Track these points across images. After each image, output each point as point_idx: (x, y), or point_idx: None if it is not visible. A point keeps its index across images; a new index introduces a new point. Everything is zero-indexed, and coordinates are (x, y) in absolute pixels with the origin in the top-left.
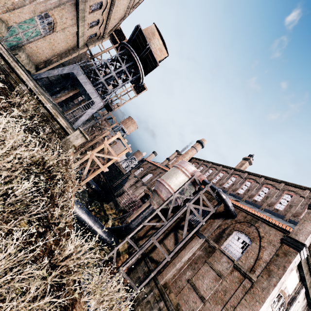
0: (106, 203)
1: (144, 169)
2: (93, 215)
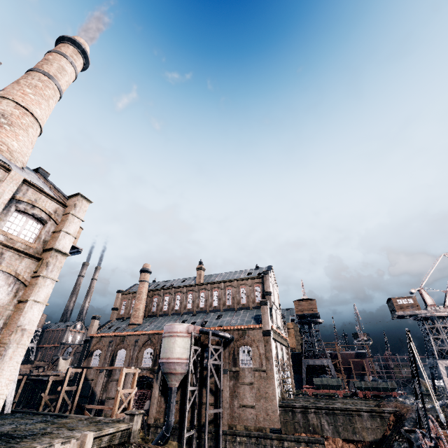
0: None
1: (103, 351)
2: None
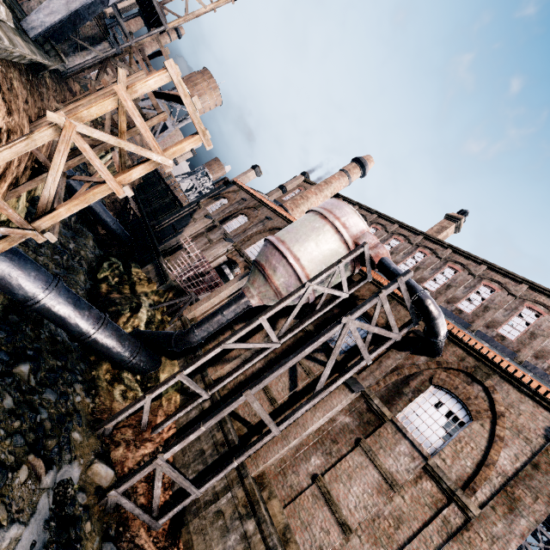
0: (138, 265)
1: (229, 203)
2: (91, 309)
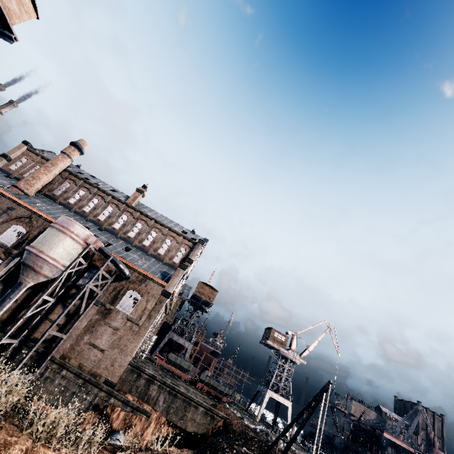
0: None
1: None
2: None
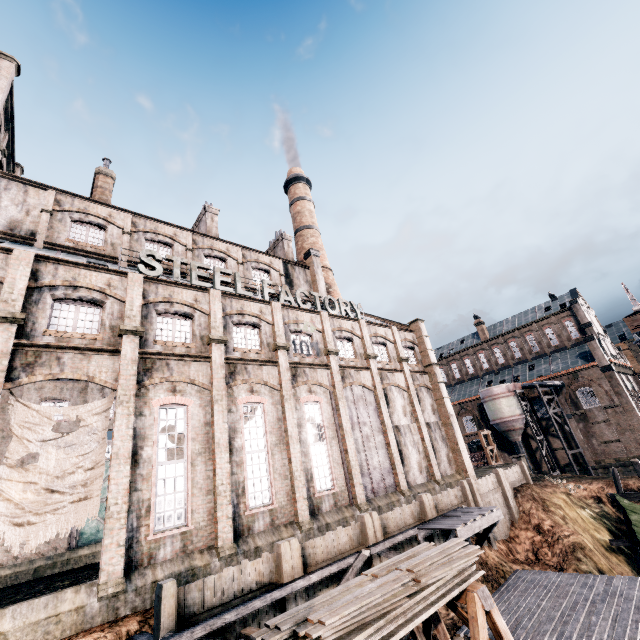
0: None
1: None
2: None
